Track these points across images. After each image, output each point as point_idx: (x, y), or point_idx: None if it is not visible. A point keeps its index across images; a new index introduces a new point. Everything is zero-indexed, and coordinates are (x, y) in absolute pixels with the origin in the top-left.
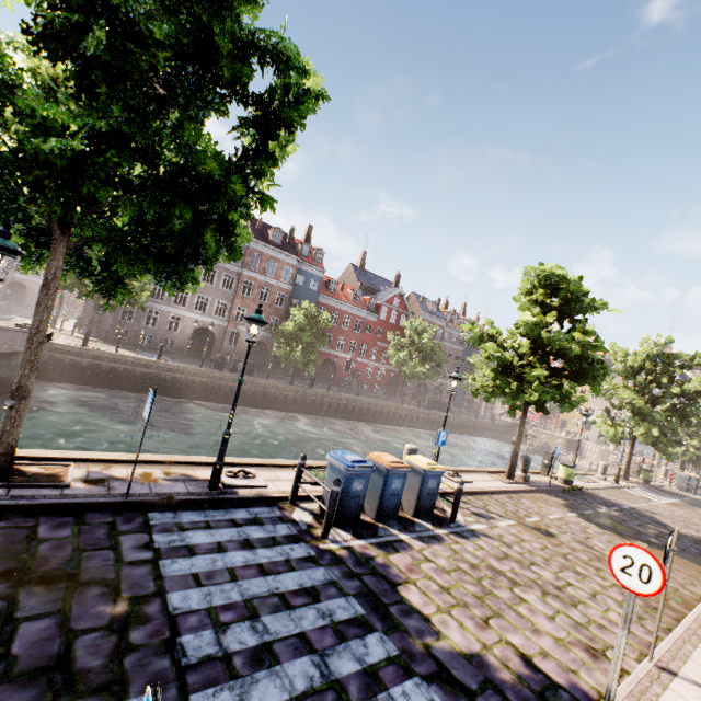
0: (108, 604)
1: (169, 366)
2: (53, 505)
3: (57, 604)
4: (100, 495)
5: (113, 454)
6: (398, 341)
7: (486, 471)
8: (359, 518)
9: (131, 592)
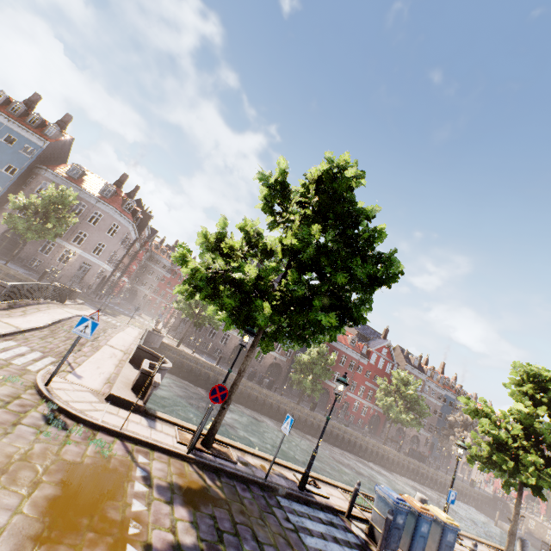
0: (291, 550)
1: (222, 371)
2: (236, 474)
3: (270, 540)
4: (251, 474)
5: (242, 445)
6: (386, 386)
7: (483, 542)
8: (398, 548)
9: (297, 547)
